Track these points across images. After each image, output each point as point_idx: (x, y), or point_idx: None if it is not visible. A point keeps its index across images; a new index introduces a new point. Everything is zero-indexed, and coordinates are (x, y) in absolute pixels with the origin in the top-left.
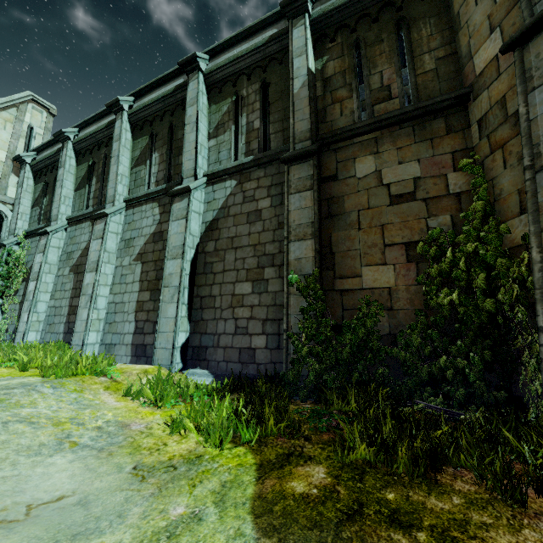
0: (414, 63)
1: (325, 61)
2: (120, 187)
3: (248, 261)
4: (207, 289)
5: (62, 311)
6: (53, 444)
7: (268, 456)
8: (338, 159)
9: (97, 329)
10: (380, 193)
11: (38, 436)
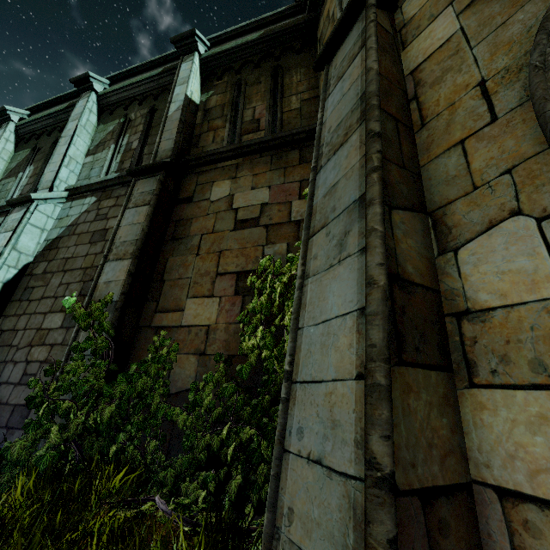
0: (282, 101)
1: (210, 95)
2: None
3: (71, 287)
4: (13, 321)
5: None
6: None
7: None
8: (199, 182)
9: None
10: (227, 217)
11: None
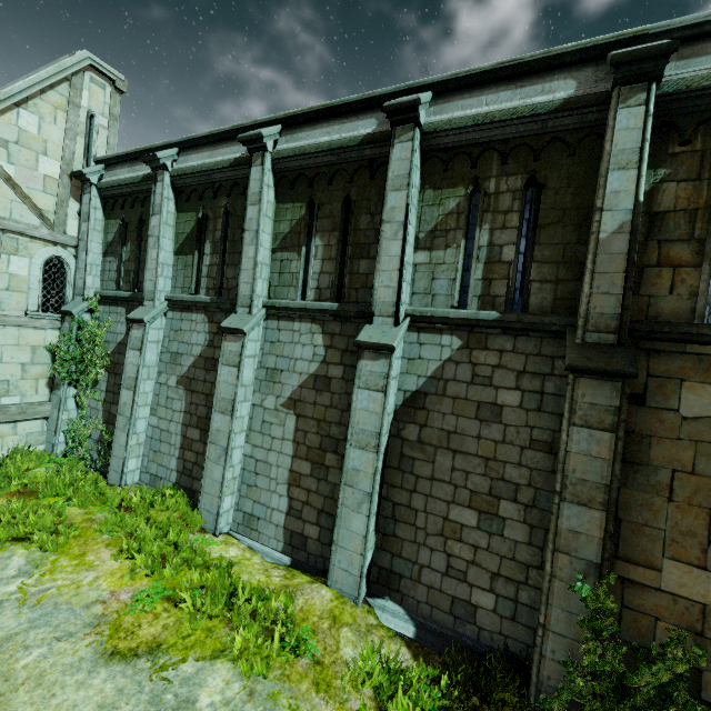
0: None
1: (660, 178)
2: (260, 285)
3: (473, 479)
4: (404, 495)
5: (171, 440)
6: None
7: None
8: (652, 371)
9: (232, 491)
10: None
11: None
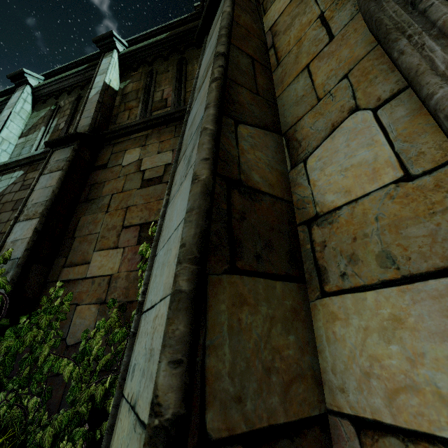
0: (185, 84)
1: (127, 83)
2: None
3: None
4: None
5: None
6: None
7: None
8: (113, 151)
9: None
10: (135, 178)
11: None
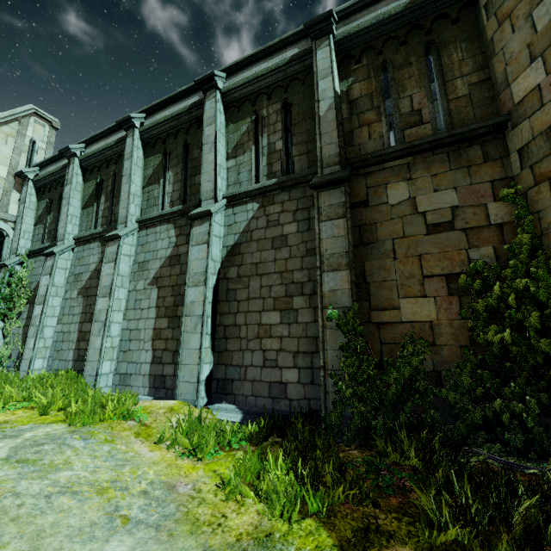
0: (446, 88)
1: (350, 83)
2: (133, 208)
3: (274, 289)
4: (231, 318)
5: (71, 337)
6: (104, 522)
7: (344, 532)
8: (369, 185)
9: (111, 358)
10: (415, 222)
11: (86, 512)
